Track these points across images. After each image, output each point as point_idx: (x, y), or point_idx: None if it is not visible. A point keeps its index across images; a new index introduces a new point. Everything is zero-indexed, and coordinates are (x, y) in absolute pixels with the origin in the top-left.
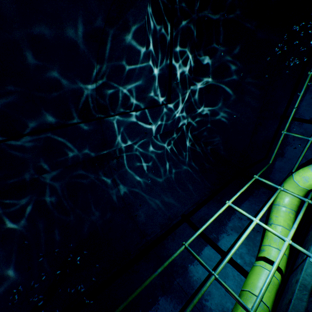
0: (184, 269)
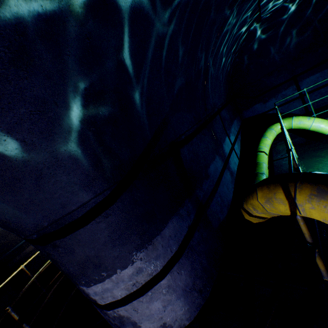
0: (221, 145)
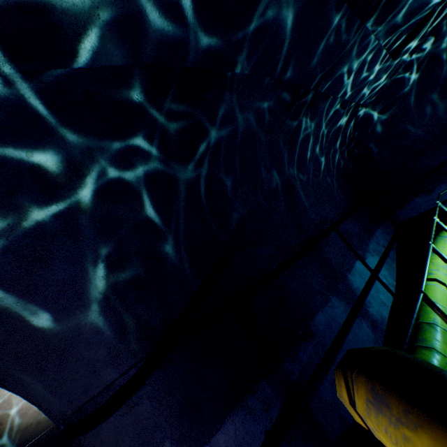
0: (344, 276)
